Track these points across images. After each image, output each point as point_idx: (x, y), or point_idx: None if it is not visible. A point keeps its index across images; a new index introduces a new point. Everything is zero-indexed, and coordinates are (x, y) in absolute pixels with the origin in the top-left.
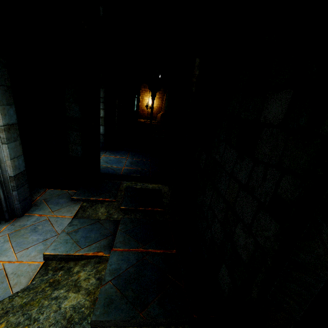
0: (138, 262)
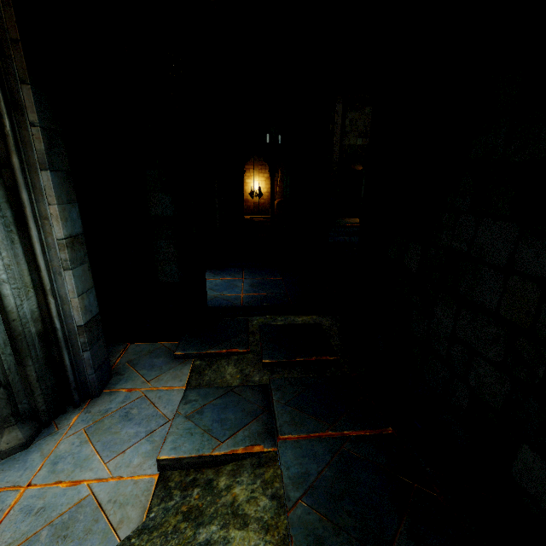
0: (335, 457)
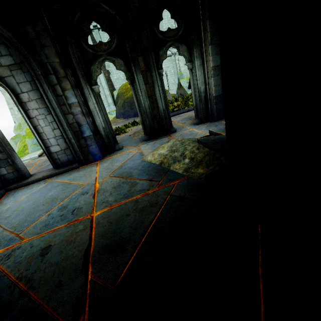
0: None
